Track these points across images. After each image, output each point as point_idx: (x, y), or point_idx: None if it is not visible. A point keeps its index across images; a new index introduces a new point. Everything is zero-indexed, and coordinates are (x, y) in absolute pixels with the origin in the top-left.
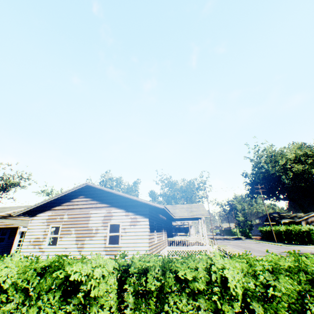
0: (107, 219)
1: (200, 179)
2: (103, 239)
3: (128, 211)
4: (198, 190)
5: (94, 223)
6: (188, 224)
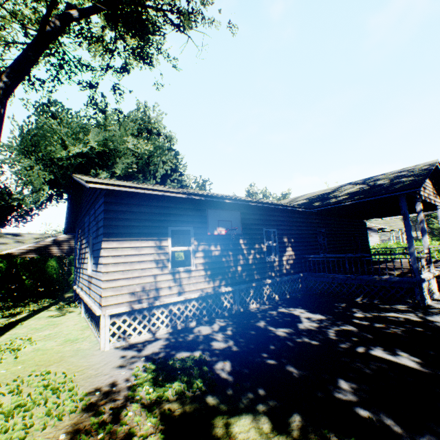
0: None
1: None
2: None
3: None
4: None
5: None
6: None
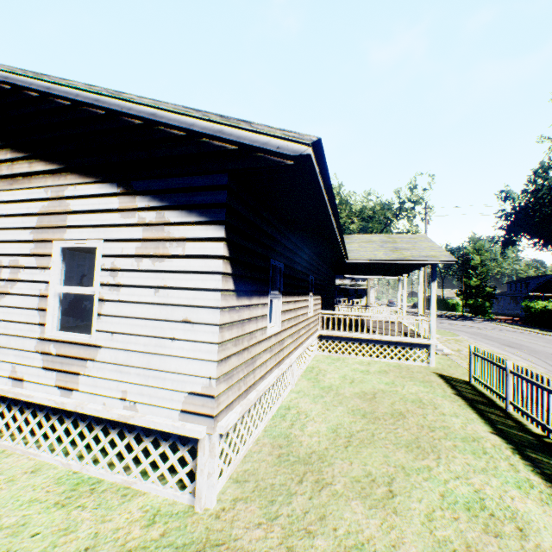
0: (50, 227)
1: (409, 192)
2: (36, 308)
3: (133, 190)
4: (399, 218)
5: (5, 244)
6: (367, 285)
